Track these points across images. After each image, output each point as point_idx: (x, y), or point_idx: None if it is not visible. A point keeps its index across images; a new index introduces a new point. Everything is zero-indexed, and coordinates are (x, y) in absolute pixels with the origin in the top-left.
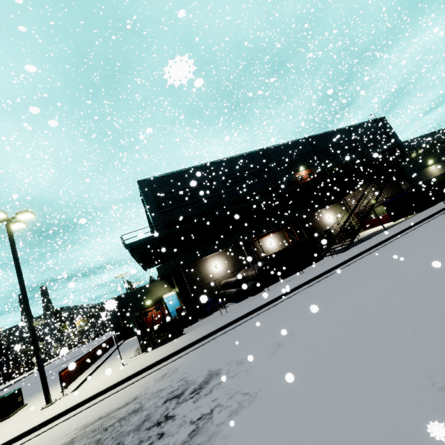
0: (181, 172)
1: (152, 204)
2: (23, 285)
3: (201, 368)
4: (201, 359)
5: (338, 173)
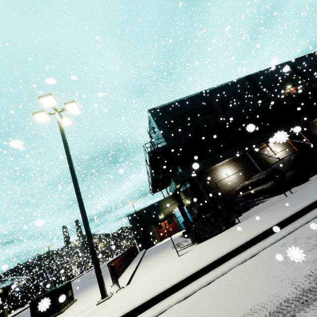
0: (181, 101)
1: (162, 126)
2: (72, 165)
3: None
4: None
5: None
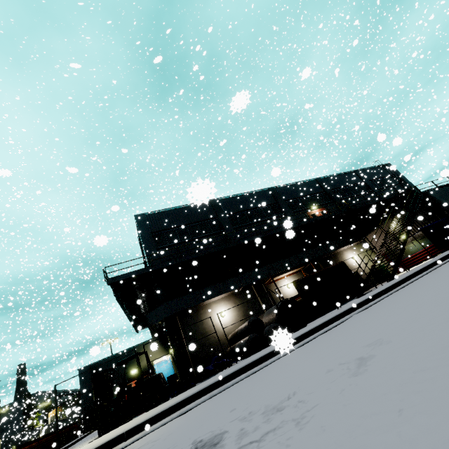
0: (183, 208)
1: (148, 239)
2: None
3: (179, 442)
4: (185, 427)
5: (356, 207)
